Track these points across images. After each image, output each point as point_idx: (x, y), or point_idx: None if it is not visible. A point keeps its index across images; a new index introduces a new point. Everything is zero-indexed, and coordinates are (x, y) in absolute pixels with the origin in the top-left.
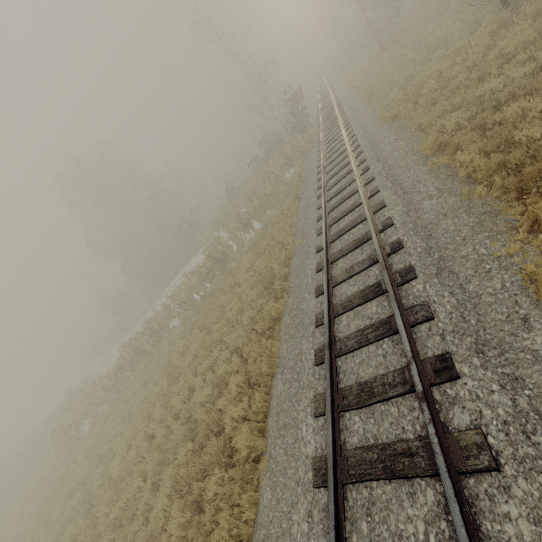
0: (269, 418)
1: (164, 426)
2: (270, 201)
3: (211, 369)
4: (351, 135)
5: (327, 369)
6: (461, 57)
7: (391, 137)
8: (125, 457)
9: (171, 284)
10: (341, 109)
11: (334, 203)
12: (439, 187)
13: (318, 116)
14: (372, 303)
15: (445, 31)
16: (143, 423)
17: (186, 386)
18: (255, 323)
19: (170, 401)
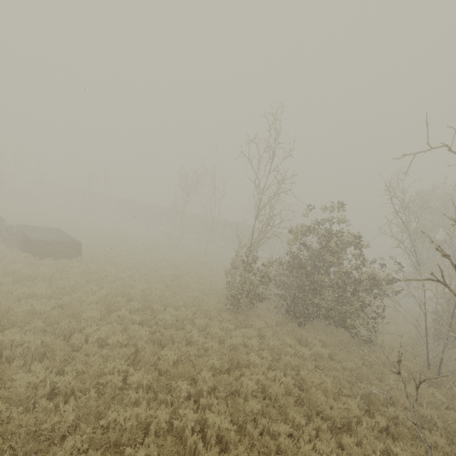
0: None
1: None
2: None
3: None
4: None
5: None
6: None
7: None
8: None
9: None
10: None
11: None
12: None
13: None
14: None
15: None
16: None
17: None
18: None
19: None
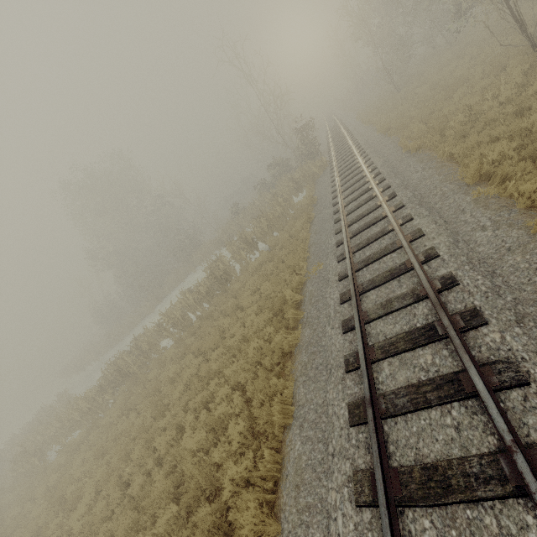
0: (283, 489)
1: (143, 472)
2: (278, 223)
3: (205, 405)
4: (370, 163)
5: (372, 437)
6: (493, 92)
7: (418, 166)
8: (92, 506)
9: (165, 299)
10: (354, 140)
11: (356, 229)
12: (494, 218)
13: (328, 146)
14: (424, 350)
15: (466, 73)
16: (118, 464)
17: (174, 423)
18: (261, 354)
19: (153, 440)
